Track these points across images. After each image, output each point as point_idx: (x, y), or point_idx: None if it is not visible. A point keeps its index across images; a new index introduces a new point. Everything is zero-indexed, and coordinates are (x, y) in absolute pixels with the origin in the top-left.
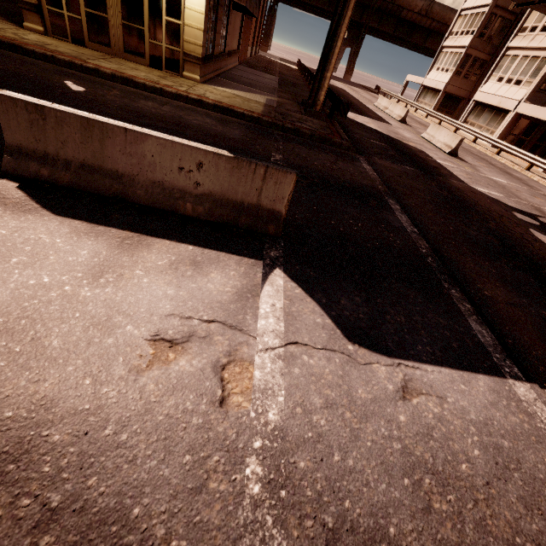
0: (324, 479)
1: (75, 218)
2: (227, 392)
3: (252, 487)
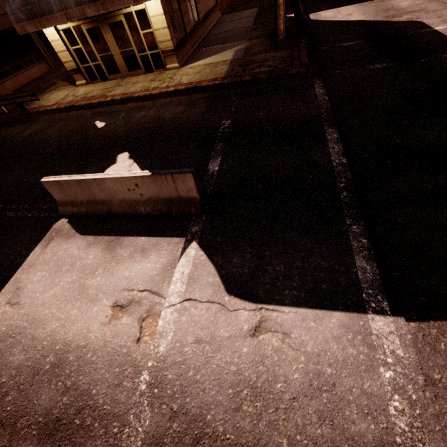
0: (179, 385)
1: (89, 235)
2: (142, 334)
3: (142, 386)
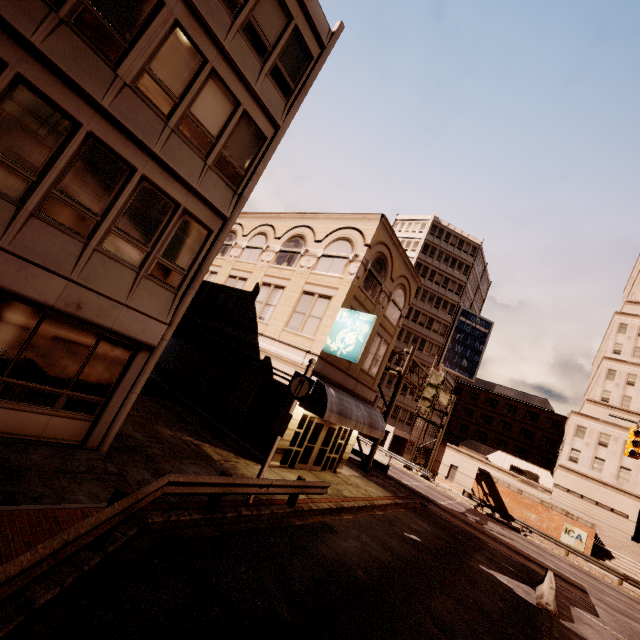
0: None
1: (573, 621)
2: None
3: None
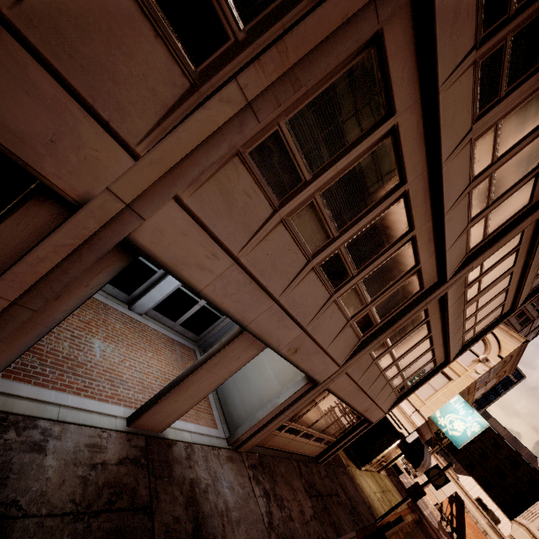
0: None
1: None
2: None
3: None
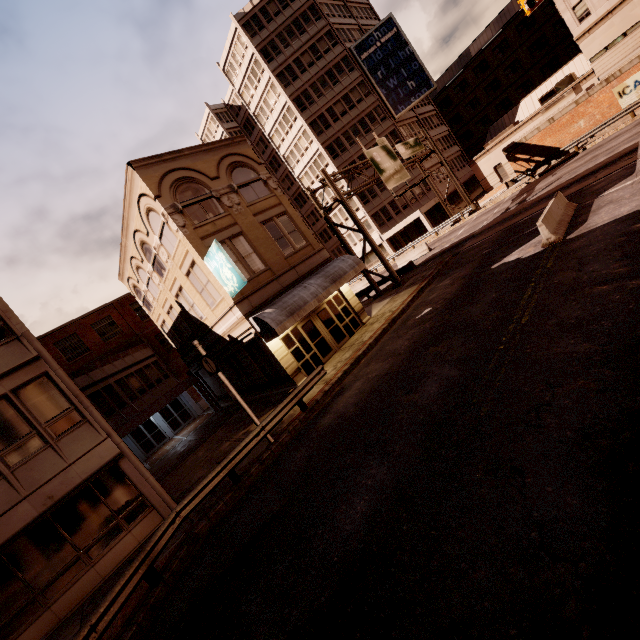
0: None
1: (586, 220)
2: None
3: None
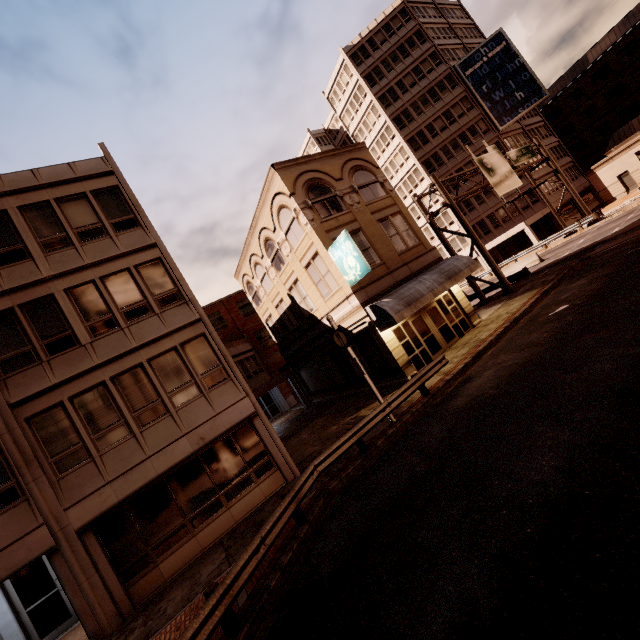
0: None
1: None
2: None
3: None
